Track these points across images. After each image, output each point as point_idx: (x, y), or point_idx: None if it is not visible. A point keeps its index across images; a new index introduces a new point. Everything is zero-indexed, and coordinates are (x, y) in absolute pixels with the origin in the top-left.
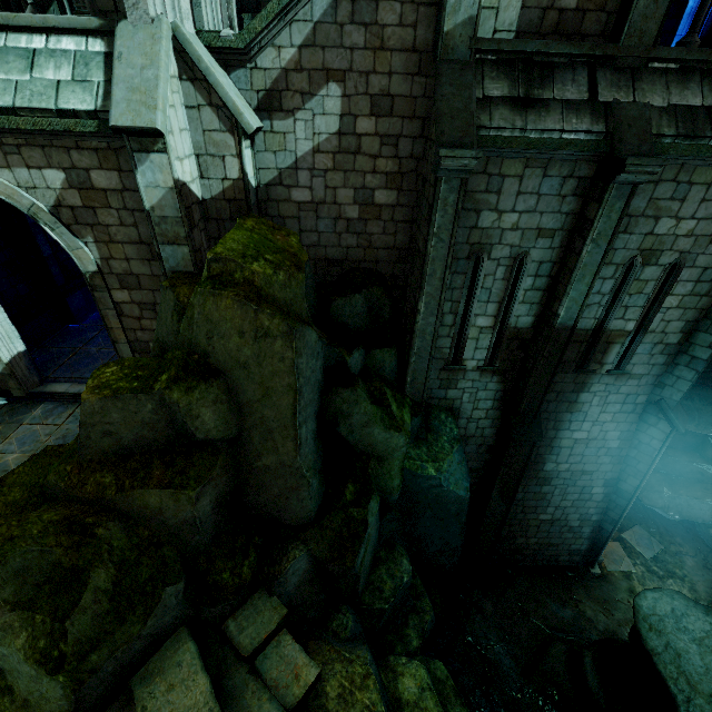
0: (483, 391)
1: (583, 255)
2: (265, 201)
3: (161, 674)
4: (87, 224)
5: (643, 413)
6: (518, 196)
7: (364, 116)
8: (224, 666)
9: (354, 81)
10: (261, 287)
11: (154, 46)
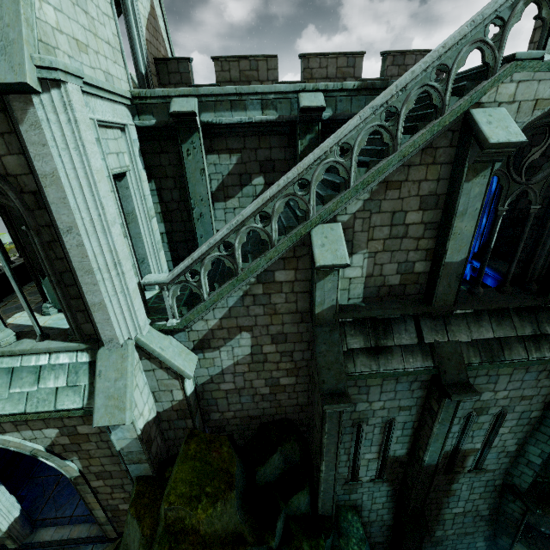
0: (377, 491)
1: (434, 430)
2: (201, 392)
3: None
4: (73, 450)
5: (502, 491)
6: (381, 393)
7: (267, 344)
8: None
9: (259, 329)
10: (205, 532)
11: (123, 363)
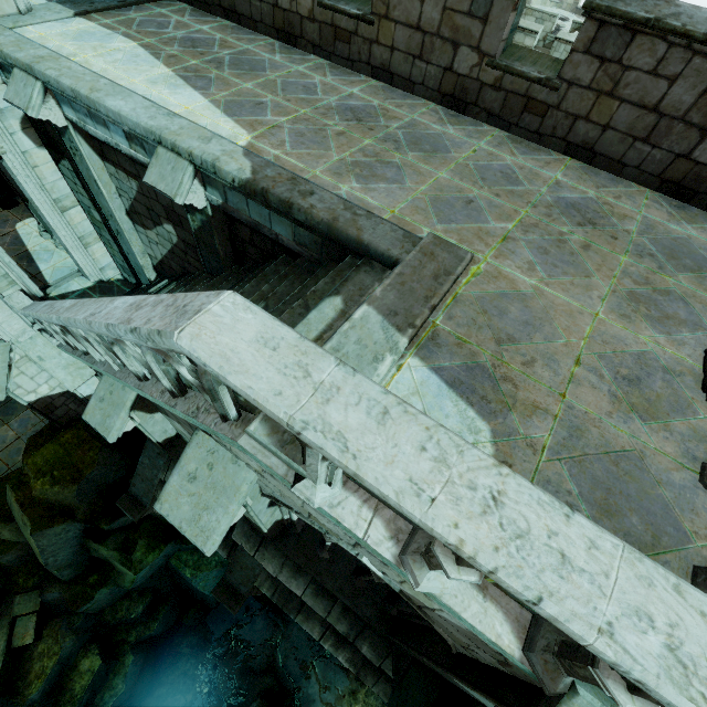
0: None
1: None
2: None
3: None
4: None
5: None
6: None
7: None
8: (5, 612)
9: None
10: (37, 496)
11: None
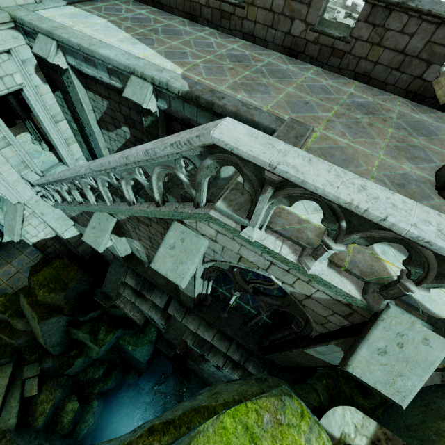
0: None
1: None
2: None
3: (1, 372)
4: None
5: None
6: None
7: None
8: (18, 377)
9: None
10: (40, 300)
11: (15, 213)
